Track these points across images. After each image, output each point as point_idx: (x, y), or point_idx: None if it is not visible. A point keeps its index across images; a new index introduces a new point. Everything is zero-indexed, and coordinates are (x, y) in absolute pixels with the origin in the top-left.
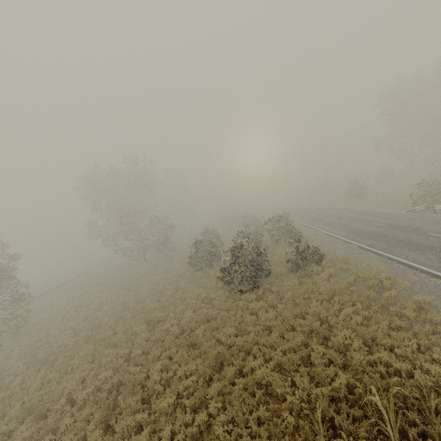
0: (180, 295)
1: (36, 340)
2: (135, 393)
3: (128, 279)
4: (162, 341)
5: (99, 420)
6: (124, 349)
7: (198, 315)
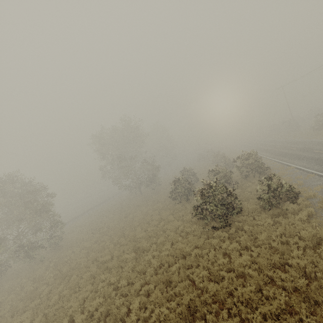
0: (163, 226)
1: (65, 255)
2: None
3: (128, 208)
4: (145, 271)
5: None
6: (115, 275)
7: (174, 249)
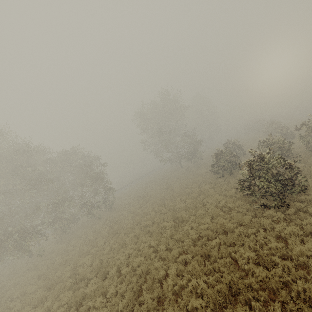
0: (202, 199)
1: (116, 215)
2: (154, 289)
3: (168, 180)
4: (183, 241)
5: (127, 302)
6: (155, 239)
7: (215, 223)
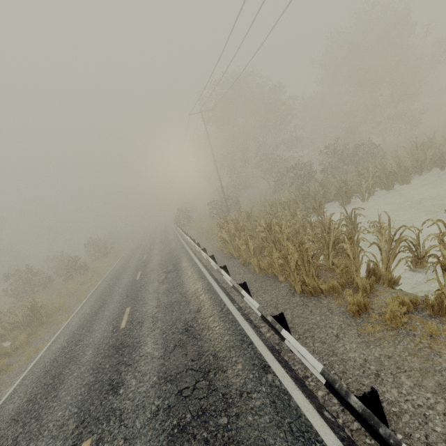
0: None
1: None
2: None
3: None
4: None
5: None
6: None
7: None
